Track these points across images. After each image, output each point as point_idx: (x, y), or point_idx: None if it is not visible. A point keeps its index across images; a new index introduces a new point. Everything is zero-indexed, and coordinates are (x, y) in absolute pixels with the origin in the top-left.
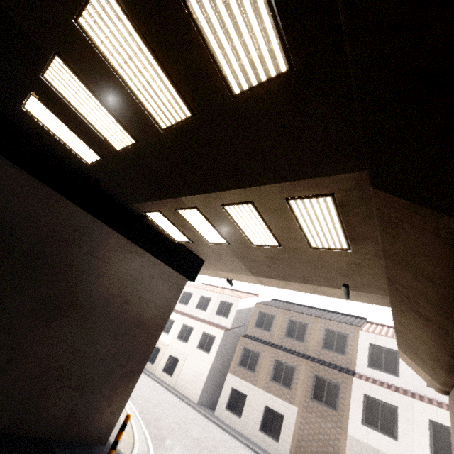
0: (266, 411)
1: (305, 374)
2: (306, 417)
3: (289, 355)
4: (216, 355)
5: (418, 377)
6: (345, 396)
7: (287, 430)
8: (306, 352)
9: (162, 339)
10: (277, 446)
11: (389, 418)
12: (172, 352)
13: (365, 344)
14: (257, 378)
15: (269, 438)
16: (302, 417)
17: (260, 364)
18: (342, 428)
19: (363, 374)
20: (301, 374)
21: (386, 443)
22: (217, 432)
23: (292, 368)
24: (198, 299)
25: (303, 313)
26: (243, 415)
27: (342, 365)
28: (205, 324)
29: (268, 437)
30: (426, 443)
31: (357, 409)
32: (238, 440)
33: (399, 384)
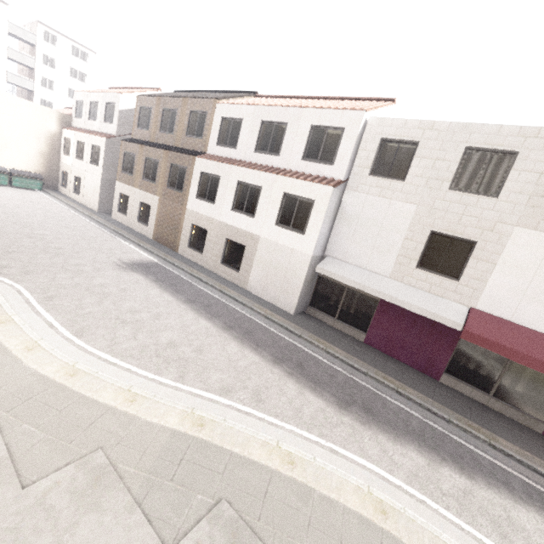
0: (142, 206)
1: (164, 165)
2: (163, 203)
3: (155, 149)
4: (104, 166)
5: (250, 145)
6: (189, 178)
7: (152, 217)
8: (174, 145)
9: (67, 162)
10: (147, 229)
11: (214, 189)
12: (75, 173)
13: (218, 120)
14: (134, 180)
15: (142, 225)
16: (161, 204)
17: (136, 166)
18: (184, 205)
19: (212, 154)
20: (162, 167)
21: (208, 209)
22: (83, 224)
23: (157, 163)
24: (89, 107)
25: (174, 96)
26: (128, 213)
27: (199, 150)
28: (91, 135)
29: (142, 224)
30: (231, 201)
31: (195, 187)
32: (109, 228)
33: (234, 157)
